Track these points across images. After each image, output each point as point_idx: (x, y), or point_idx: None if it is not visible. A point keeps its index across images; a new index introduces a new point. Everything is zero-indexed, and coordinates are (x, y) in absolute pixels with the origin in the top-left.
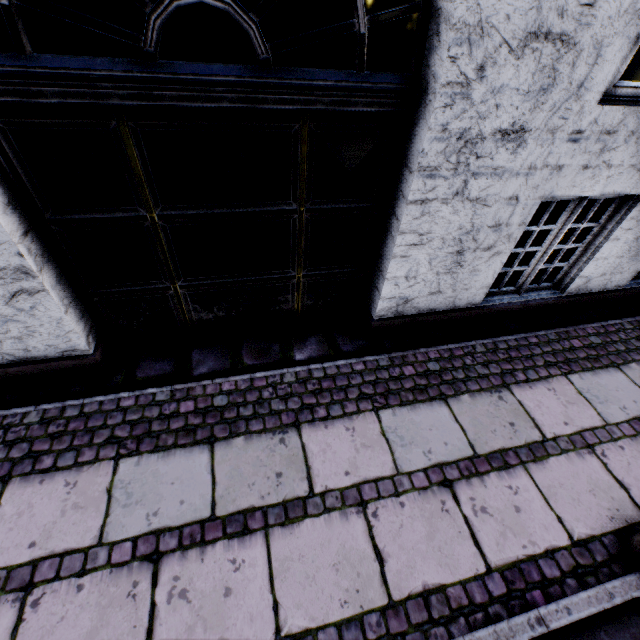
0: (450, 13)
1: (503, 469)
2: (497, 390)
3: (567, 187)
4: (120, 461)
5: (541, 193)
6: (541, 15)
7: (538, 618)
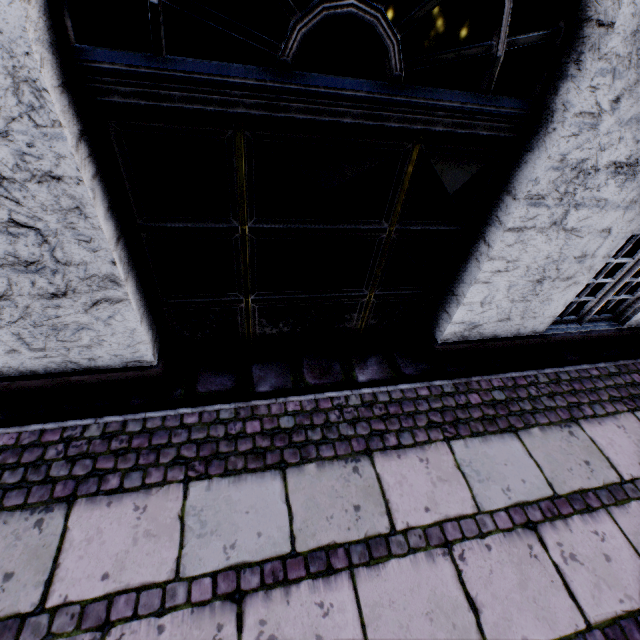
0: (602, 42)
1: (586, 512)
2: (566, 424)
3: None
4: (190, 484)
5: (633, 227)
6: None
7: None
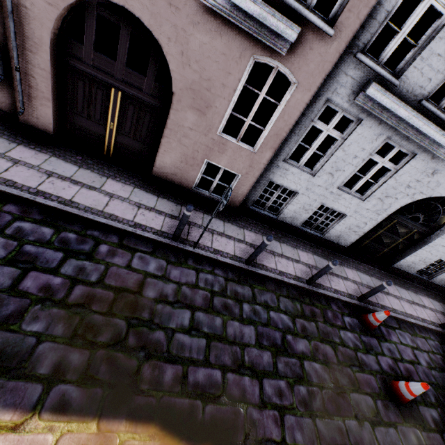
0: None
1: (418, 306)
2: (415, 293)
3: None
4: (356, 271)
5: (441, 257)
6: None
7: (427, 325)
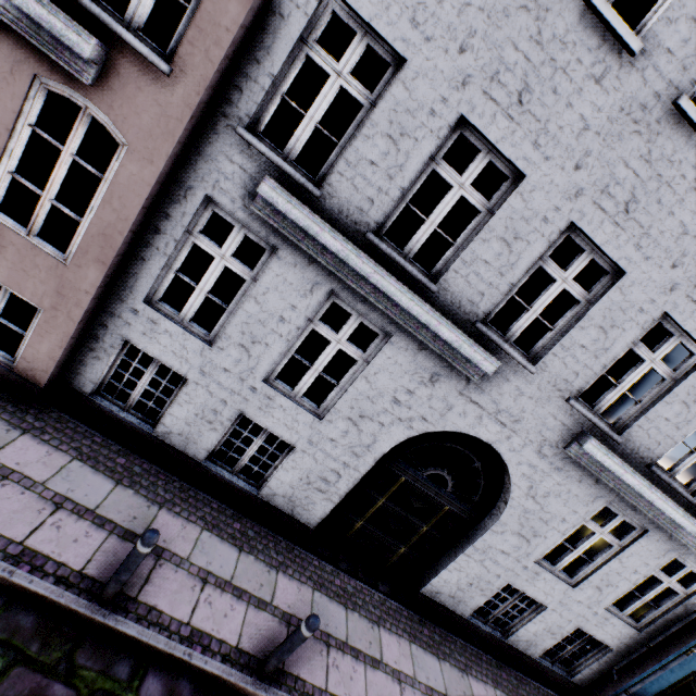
0: (499, 516)
1: None
2: (462, 671)
3: (518, 584)
4: (315, 590)
5: (509, 580)
6: (521, 530)
7: None
